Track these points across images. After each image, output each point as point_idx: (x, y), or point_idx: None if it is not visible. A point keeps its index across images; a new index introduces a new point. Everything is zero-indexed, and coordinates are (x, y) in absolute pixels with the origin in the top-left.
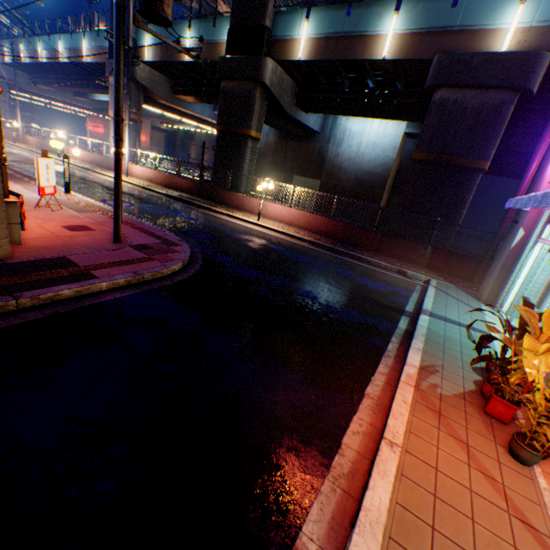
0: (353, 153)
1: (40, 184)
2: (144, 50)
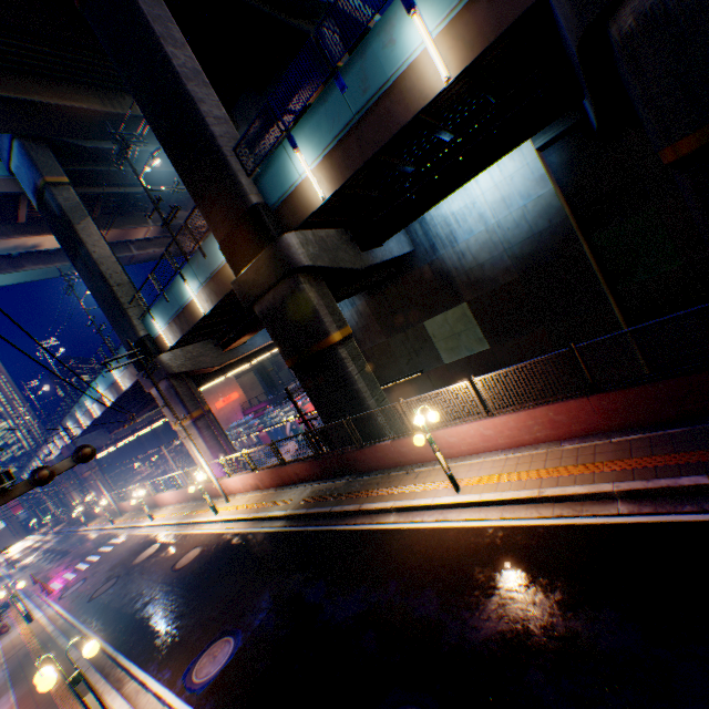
0: (481, 234)
1: None
2: (162, 337)
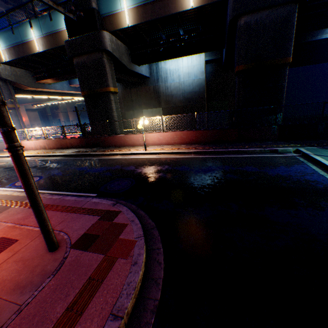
0: (177, 83)
1: None
2: None
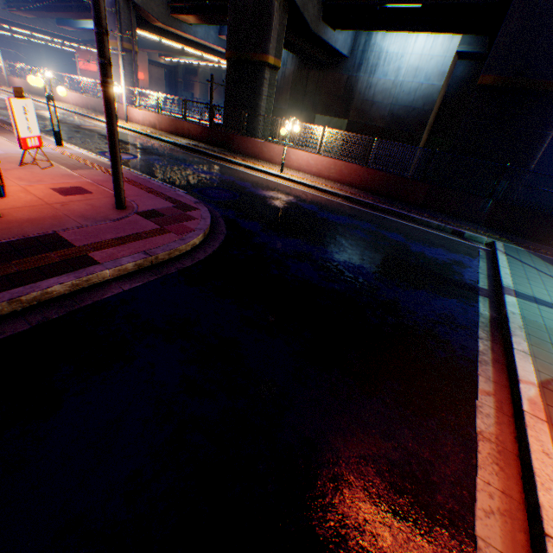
0: (389, 83)
1: (19, 134)
2: None
